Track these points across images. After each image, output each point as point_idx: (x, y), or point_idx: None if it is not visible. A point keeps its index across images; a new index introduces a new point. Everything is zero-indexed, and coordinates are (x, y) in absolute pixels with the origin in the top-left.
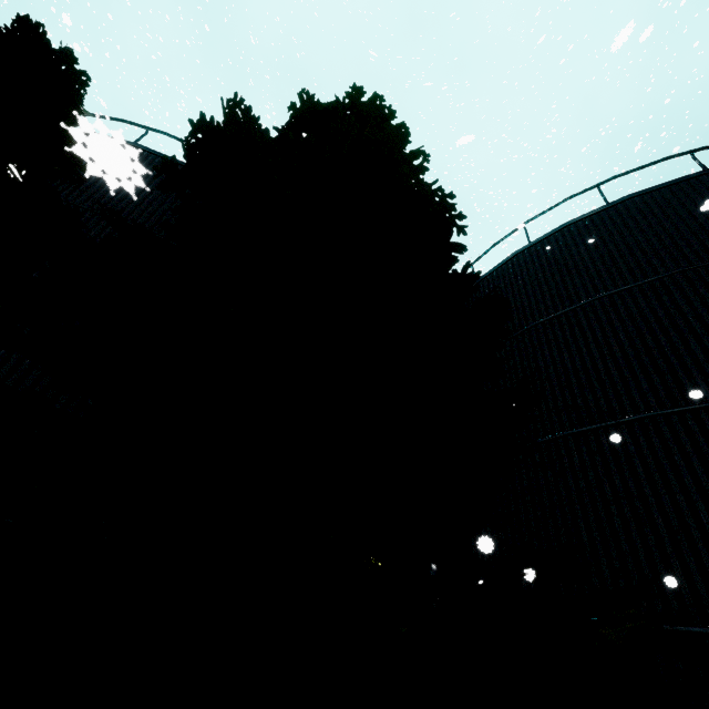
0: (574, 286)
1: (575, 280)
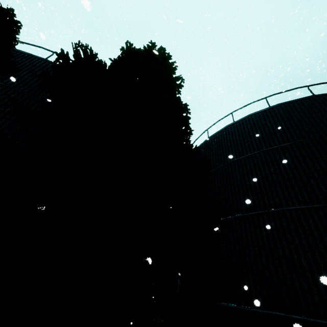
0: (252, 144)
1: (253, 141)
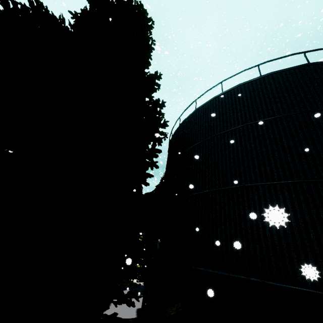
0: (237, 117)
1: (238, 114)
